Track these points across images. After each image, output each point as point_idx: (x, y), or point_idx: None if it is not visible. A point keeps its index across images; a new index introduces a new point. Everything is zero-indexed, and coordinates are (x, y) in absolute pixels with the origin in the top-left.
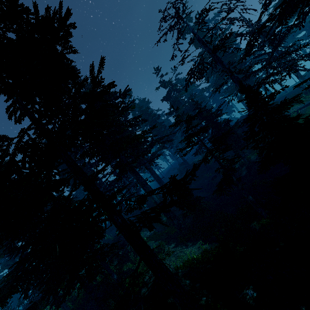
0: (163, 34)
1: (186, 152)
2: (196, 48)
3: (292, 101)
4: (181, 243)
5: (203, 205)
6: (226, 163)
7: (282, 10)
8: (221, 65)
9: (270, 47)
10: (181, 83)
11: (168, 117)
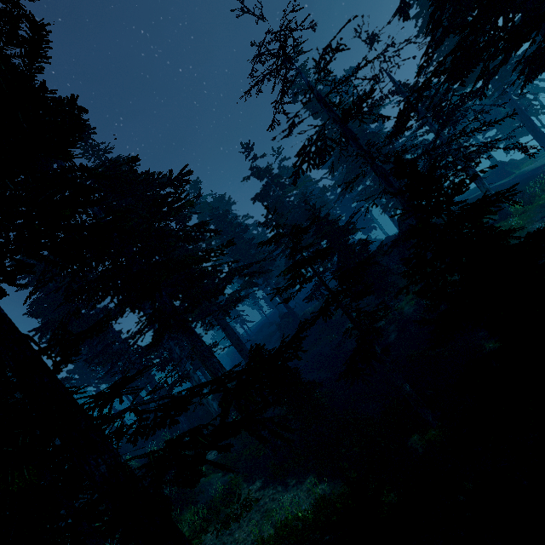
0: (257, 81)
1: (293, 295)
2: (315, 118)
3: (500, 201)
4: (275, 480)
5: (319, 398)
6: (364, 319)
7: (456, 60)
8: (356, 144)
9: (432, 127)
10: (289, 174)
11: (265, 232)
